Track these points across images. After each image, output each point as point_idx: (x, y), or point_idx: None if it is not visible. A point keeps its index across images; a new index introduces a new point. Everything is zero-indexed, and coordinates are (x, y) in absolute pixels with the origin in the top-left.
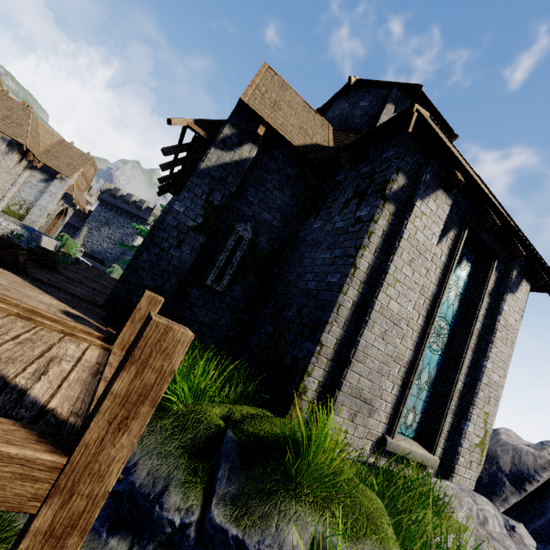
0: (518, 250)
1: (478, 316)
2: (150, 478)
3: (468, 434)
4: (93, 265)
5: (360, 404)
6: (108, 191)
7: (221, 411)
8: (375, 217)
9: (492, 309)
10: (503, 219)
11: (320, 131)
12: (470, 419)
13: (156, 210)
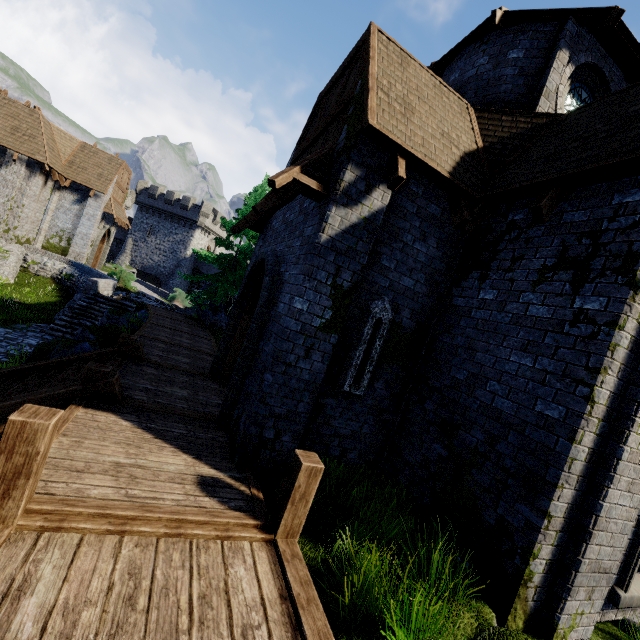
0: None
1: None
2: None
3: None
4: (155, 298)
5: (598, 577)
6: (145, 191)
7: None
8: (621, 320)
9: None
10: None
11: (462, 124)
12: None
13: (205, 207)
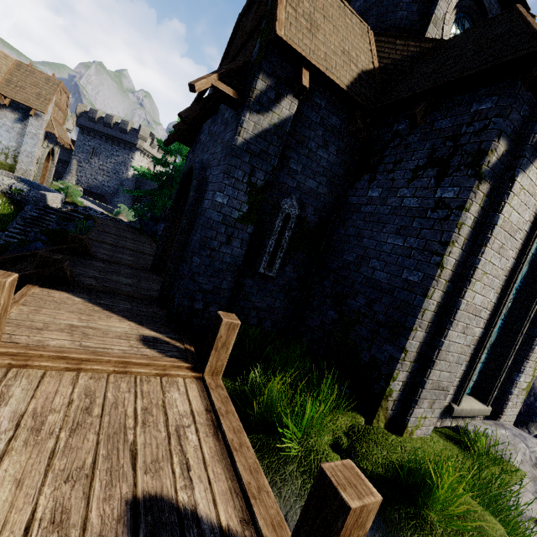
0: None
1: None
2: None
3: (519, 383)
4: (101, 212)
5: (438, 393)
6: (84, 114)
7: (328, 437)
8: (468, 204)
9: None
10: None
11: (362, 45)
12: (523, 372)
13: (142, 131)
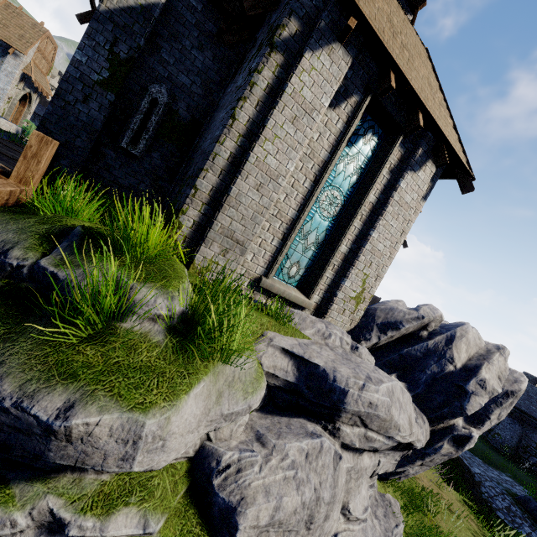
0: (417, 122)
1: (371, 189)
2: (3, 243)
3: (345, 288)
4: None
5: (232, 243)
6: None
7: (91, 225)
8: (260, 67)
9: (391, 186)
10: (407, 86)
11: None
12: (348, 277)
13: None
